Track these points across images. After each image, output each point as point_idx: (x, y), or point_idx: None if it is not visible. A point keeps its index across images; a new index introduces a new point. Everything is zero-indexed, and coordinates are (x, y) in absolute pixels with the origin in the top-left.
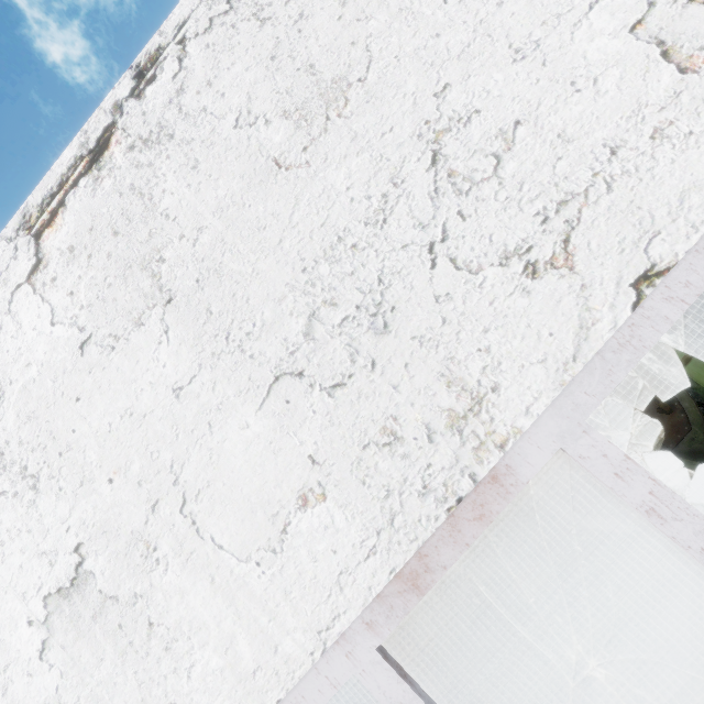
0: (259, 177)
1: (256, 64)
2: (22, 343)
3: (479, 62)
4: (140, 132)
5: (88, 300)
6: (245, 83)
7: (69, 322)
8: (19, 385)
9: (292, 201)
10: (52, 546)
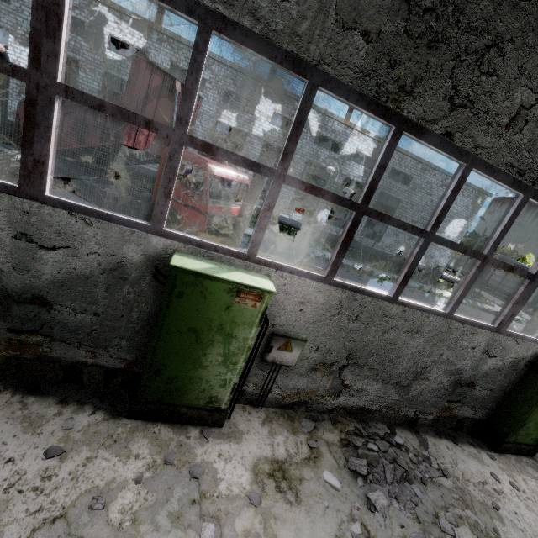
0: None
1: None
2: None
3: None
4: None
5: None
6: None
7: None
8: None
9: None
10: None
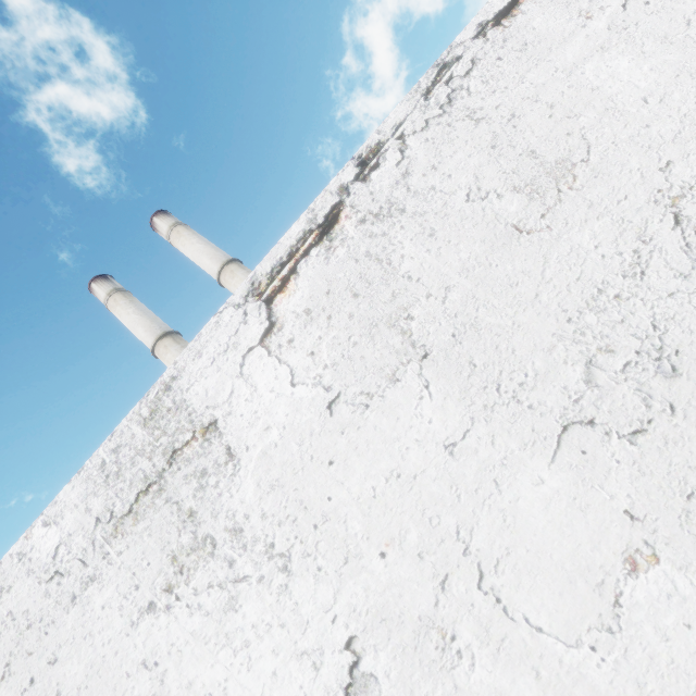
0: (500, 241)
1: (478, 152)
2: (258, 406)
3: (693, 144)
4: (369, 208)
5: (332, 359)
6: (470, 166)
7: (312, 382)
8: (257, 451)
9: (540, 260)
10: (314, 642)
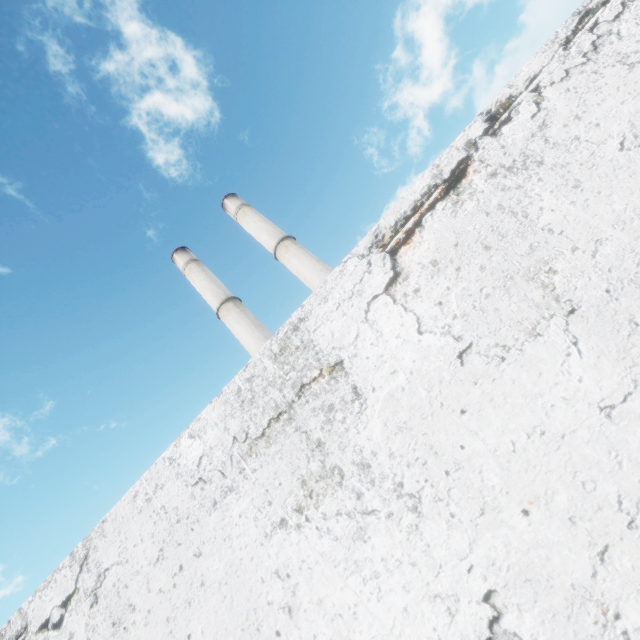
0: None
1: (633, 97)
2: (384, 351)
3: None
4: (501, 162)
5: (462, 310)
6: (623, 113)
7: (441, 331)
8: (383, 393)
9: None
10: (448, 588)
